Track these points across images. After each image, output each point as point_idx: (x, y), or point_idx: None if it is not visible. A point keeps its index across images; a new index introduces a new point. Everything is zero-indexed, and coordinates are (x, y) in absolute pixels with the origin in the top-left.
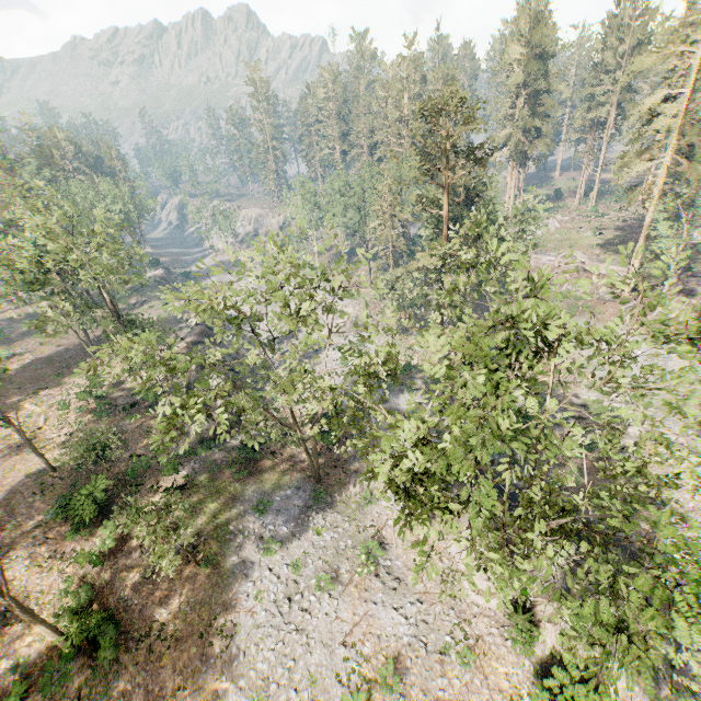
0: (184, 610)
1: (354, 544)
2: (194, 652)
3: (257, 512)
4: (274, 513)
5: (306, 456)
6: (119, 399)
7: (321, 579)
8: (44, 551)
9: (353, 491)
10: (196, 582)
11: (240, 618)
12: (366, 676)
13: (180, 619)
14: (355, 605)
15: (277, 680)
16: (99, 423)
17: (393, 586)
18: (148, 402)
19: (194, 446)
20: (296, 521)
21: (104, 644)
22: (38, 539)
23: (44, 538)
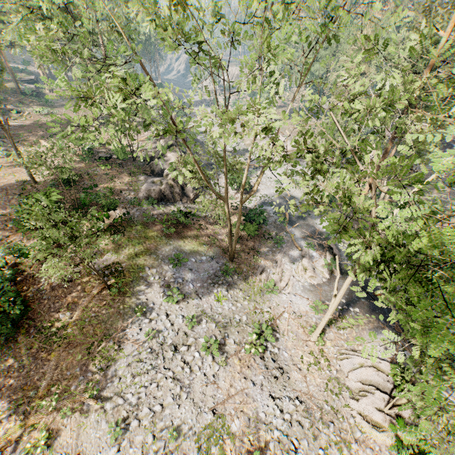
0: (83, 320)
1: (248, 322)
2: (78, 359)
3: (172, 264)
4: (186, 270)
5: (226, 236)
6: (101, 153)
7: (209, 341)
8: (1, 234)
9: (258, 277)
10: (102, 301)
11: (127, 346)
12: (226, 454)
13: (78, 326)
14: (234, 377)
15: (140, 419)
16: (80, 164)
17: (275, 374)
18: (120, 161)
19: (141, 199)
20: (202, 283)
21: (6, 322)
22: (1, 224)
23: (5, 225)
